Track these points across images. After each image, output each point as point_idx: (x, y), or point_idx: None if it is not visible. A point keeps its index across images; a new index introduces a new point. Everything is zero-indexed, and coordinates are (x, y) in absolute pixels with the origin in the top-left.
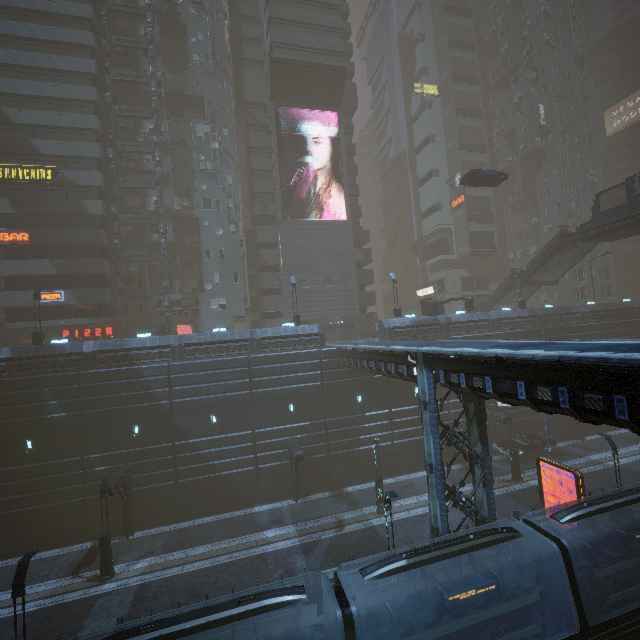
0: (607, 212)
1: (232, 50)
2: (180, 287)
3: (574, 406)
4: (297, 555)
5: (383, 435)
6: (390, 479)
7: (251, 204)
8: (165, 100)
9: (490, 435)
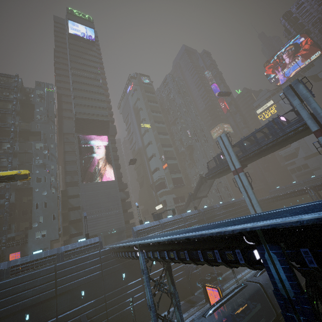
0: (211, 169)
1: (57, 113)
2: (16, 228)
3: (179, 258)
4: None
5: (139, 295)
6: None
7: (65, 177)
8: (19, 133)
9: (194, 278)
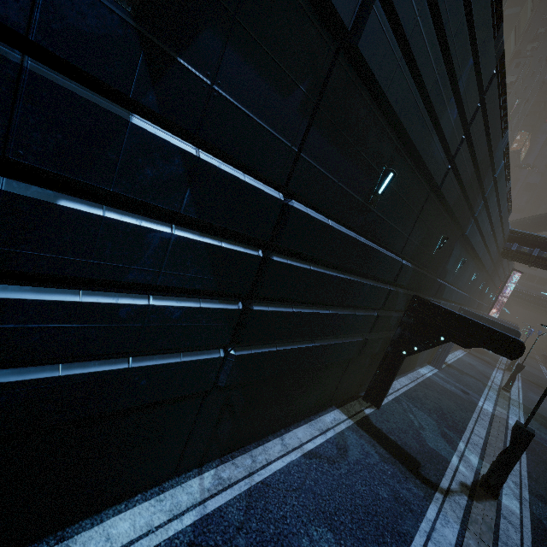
0: None
1: None
2: None
3: None
4: (546, 437)
5: None
6: (451, 355)
7: None
8: None
9: None
